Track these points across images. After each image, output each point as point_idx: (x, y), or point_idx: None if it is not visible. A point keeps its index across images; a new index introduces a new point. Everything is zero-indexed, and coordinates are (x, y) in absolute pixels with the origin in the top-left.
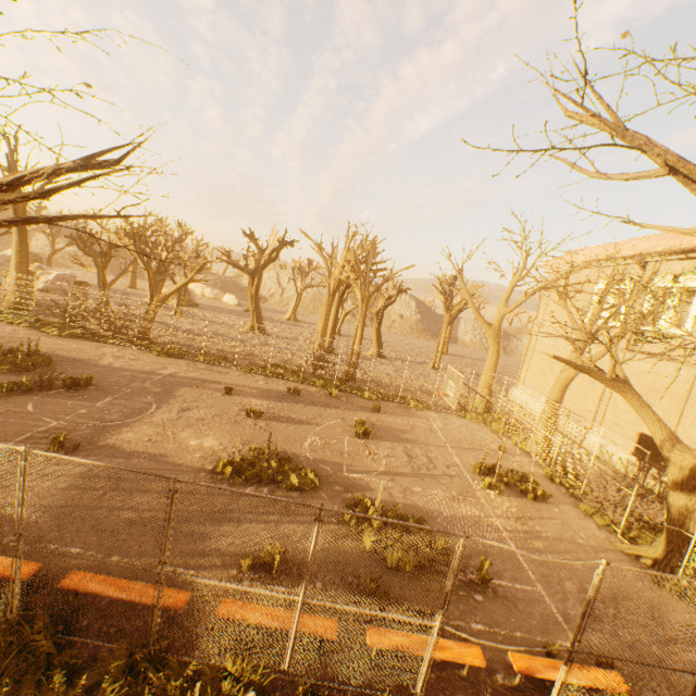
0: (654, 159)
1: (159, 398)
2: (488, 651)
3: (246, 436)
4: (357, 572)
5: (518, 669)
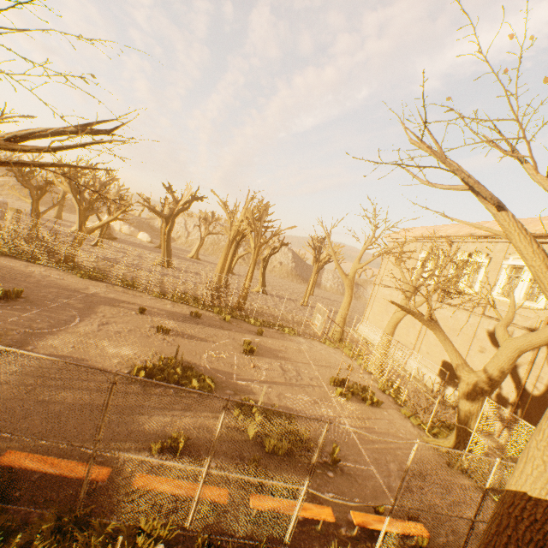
0: (461, 179)
1: (82, 313)
2: (336, 512)
3: (156, 348)
4: (242, 455)
5: (356, 522)
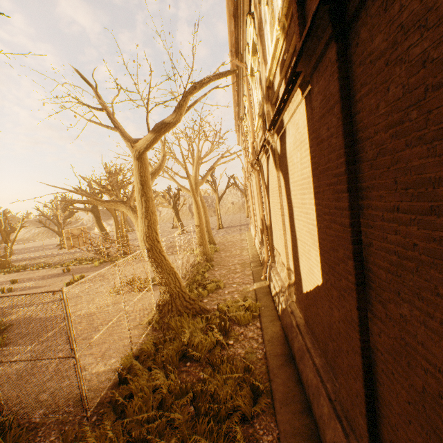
0: None
1: None
2: None
3: None
4: None
5: None
